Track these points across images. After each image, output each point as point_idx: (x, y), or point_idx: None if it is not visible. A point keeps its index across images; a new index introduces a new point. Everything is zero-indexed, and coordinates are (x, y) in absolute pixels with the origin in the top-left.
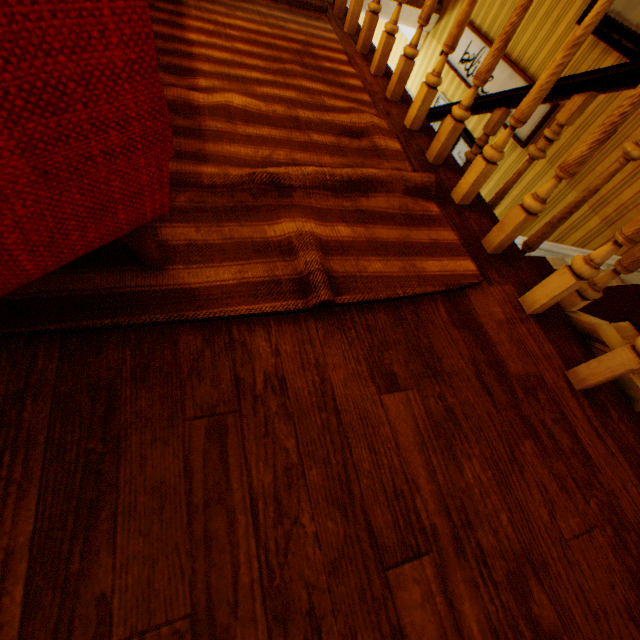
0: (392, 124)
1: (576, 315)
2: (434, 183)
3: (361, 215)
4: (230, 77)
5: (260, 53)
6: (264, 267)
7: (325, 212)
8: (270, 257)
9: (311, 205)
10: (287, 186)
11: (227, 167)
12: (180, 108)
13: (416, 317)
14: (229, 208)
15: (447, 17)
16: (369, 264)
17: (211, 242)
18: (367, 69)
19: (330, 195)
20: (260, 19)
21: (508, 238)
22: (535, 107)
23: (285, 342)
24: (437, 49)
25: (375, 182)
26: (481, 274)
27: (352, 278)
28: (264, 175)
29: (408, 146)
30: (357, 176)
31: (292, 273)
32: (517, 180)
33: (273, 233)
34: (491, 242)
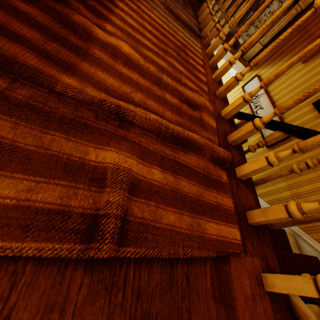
0: (214, 109)
1: (293, 296)
2: (230, 159)
3: (176, 165)
4: (130, 35)
5: (157, 35)
6: (62, 191)
7: (150, 152)
8: (76, 181)
9: (141, 143)
10: (129, 121)
11: (88, 85)
12: (80, 30)
13: (186, 281)
14: (67, 118)
15: (251, 72)
16: (166, 214)
17: (20, 144)
18: (211, 74)
19: (159, 140)
20: (165, 21)
21: (266, 221)
22: (316, 146)
23: (27, 304)
24: (241, 84)
25: (194, 144)
26: (242, 241)
27: (145, 226)
28: (113, 105)
29: (219, 126)
30: (184, 135)
31: (89, 206)
32: (277, 178)
33: (95, 156)
34: (253, 217)
